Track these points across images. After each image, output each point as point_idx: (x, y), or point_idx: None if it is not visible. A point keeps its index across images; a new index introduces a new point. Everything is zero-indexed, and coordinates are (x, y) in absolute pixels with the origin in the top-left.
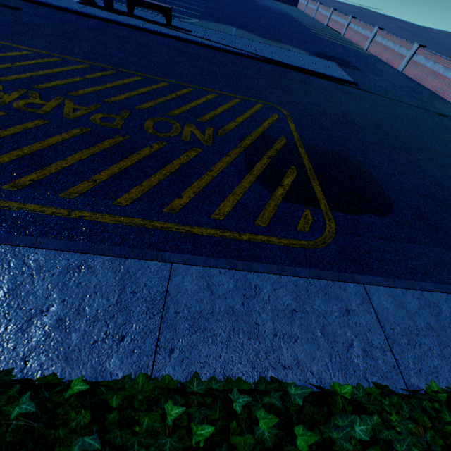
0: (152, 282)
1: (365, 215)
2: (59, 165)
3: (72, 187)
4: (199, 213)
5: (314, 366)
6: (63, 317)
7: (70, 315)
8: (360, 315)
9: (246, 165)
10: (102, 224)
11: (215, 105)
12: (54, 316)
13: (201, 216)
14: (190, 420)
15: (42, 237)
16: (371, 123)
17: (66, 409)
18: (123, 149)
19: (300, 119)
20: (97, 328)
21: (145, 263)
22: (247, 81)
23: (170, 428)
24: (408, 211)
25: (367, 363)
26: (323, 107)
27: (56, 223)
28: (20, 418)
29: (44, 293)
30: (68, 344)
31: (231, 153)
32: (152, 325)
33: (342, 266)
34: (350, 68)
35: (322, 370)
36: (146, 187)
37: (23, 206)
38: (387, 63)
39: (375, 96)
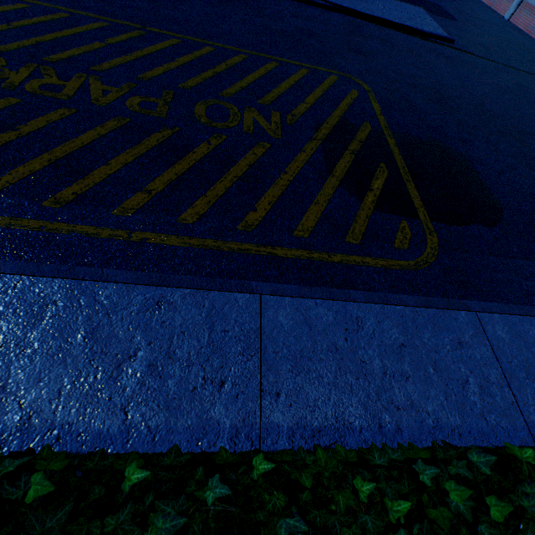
0: (243, 318)
1: (471, 226)
2: (102, 171)
3: (125, 201)
4: (280, 230)
5: (429, 405)
6: (154, 362)
7: (160, 359)
8: (474, 348)
9: (327, 165)
10: (170, 248)
11: (277, 79)
12: (144, 362)
13: (282, 234)
14: (382, 495)
15: (108, 268)
16: (473, 99)
17: (257, 490)
18: (175, 146)
19: (385, 96)
20: (193, 373)
21: (231, 296)
22: (313, 41)
23: (364, 505)
24: (520, 218)
25: (484, 400)
26: (412, 77)
27: (117, 248)
28: (216, 504)
29: (127, 335)
30: (166, 392)
31: (306, 149)
32: (252, 368)
33: (449, 290)
34: (442, 15)
35: (438, 410)
36: (211, 197)
37: (73, 228)
38: (490, 6)
39: (476, 58)
